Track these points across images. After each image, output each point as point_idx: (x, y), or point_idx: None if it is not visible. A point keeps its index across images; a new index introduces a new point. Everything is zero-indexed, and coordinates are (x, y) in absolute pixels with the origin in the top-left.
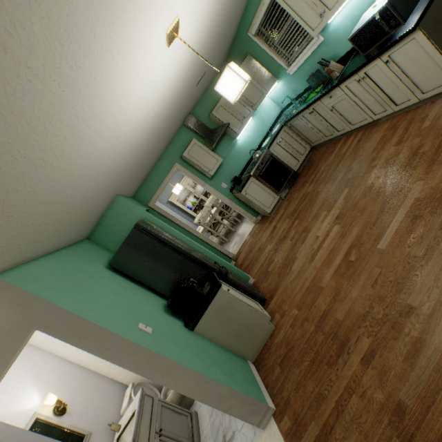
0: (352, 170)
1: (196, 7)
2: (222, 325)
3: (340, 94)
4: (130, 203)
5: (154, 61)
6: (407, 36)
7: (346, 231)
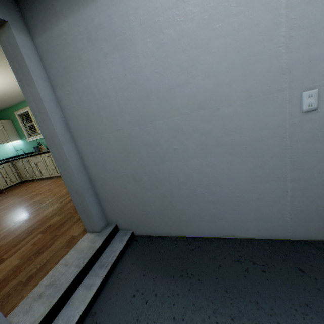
0: (27, 192)
1: None
2: None
3: (41, 159)
4: None
5: None
6: None
7: None
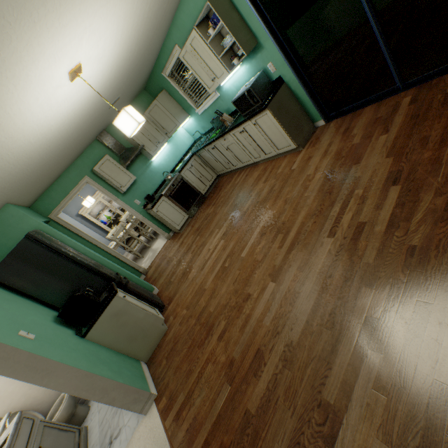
0: (239, 198)
1: (101, 56)
2: (116, 330)
3: (231, 139)
4: (23, 213)
5: (55, 91)
6: (262, 112)
7: (227, 245)
